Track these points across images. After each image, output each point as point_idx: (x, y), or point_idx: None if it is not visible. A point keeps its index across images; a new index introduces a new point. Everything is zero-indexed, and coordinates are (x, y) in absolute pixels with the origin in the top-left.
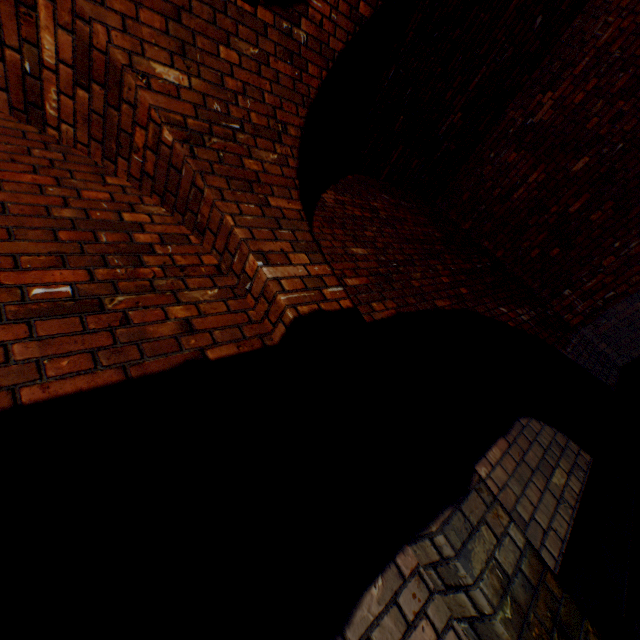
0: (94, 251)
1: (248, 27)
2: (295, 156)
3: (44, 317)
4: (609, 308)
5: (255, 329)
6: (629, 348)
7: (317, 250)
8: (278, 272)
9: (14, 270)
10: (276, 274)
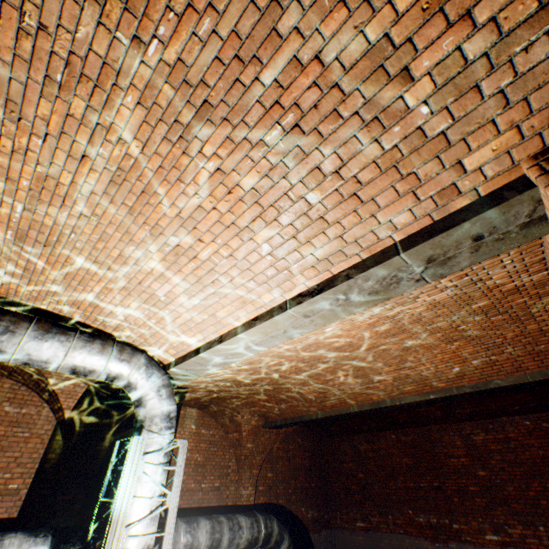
0: (223, 474)
1: (269, 432)
2: (265, 455)
3: (215, 489)
4: (344, 529)
5: (236, 498)
6: (341, 548)
7: (255, 485)
8: (245, 491)
9: (215, 479)
10: (244, 492)
